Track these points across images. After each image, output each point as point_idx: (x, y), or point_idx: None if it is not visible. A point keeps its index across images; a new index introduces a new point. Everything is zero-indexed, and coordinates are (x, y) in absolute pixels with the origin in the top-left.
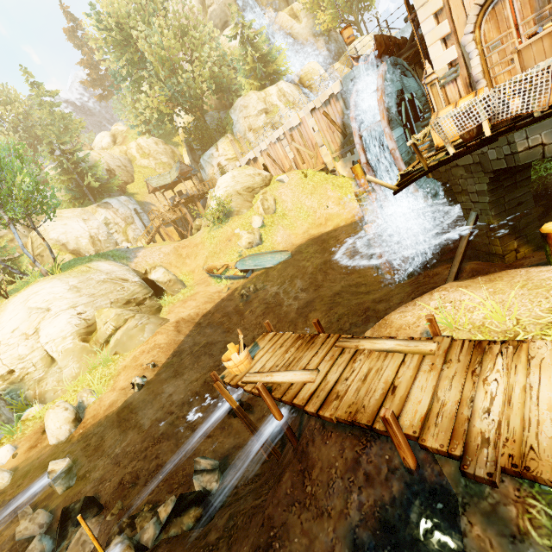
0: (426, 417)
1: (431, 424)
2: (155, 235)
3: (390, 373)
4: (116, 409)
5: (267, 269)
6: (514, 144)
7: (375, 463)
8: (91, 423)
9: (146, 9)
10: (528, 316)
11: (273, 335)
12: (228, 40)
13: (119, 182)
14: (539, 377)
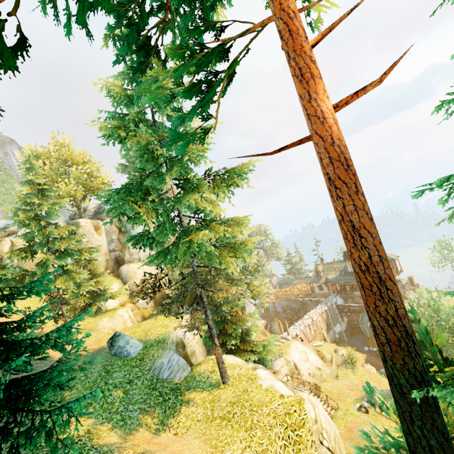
0: None
1: None
2: None
3: None
4: None
5: None
6: None
7: None
8: None
9: None
10: None
11: None
12: None
13: None
14: None
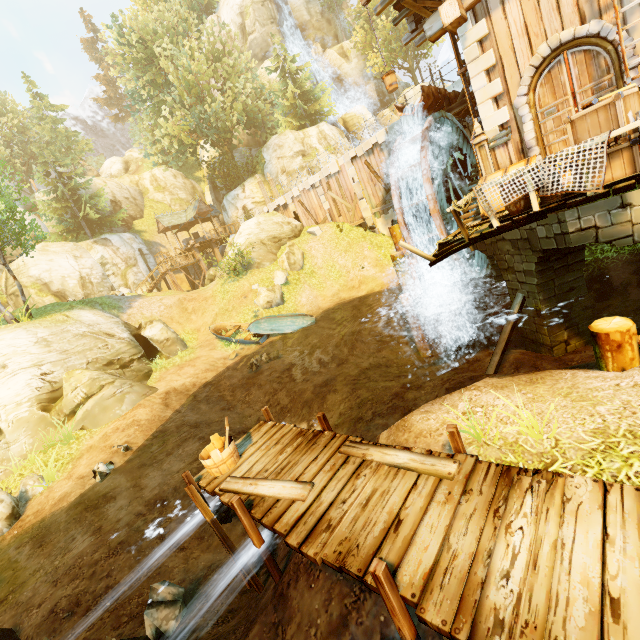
0: (431, 574)
1: (436, 586)
2: (161, 282)
3: (397, 499)
4: (67, 504)
5: (286, 335)
6: (565, 223)
7: (366, 626)
8: (31, 522)
9: (176, 29)
10: (569, 438)
11: (272, 425)
12: (268, 73)
13: (124, 216)
14: (574, 530)
